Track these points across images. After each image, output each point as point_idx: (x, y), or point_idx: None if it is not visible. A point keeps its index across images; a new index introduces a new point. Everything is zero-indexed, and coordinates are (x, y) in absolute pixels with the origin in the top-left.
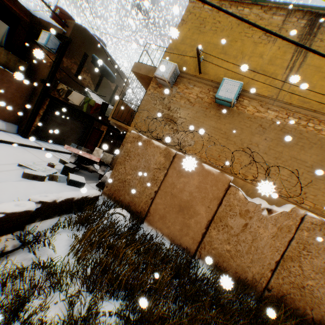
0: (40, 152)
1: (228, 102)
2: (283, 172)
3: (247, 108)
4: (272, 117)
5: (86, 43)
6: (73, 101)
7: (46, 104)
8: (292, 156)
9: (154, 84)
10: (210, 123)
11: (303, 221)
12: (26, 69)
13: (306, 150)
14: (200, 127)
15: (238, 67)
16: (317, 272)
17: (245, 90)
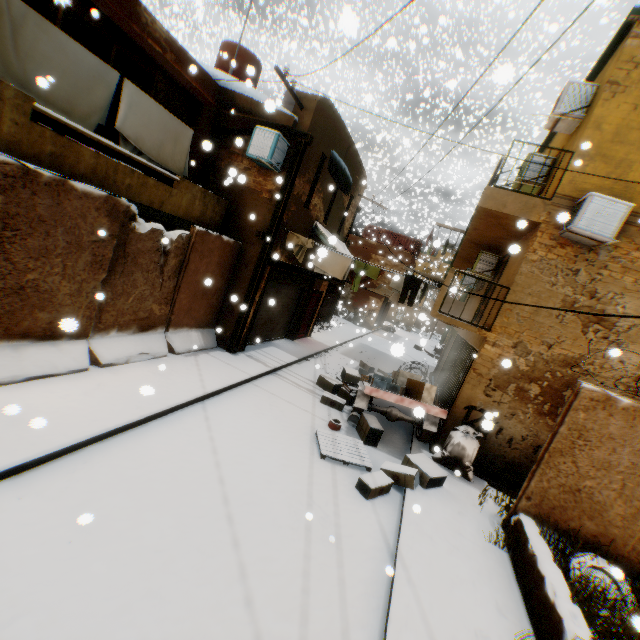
0: (276, 384)
1: None
2: None
3: None
4: None
5: (326, 132)
6: (325, 269)
7: (264, 279)
8: None
9: (545, 237)
10: None
11: None
12: (223, 214)
13: None
14: None
15: None
16: None
17: None
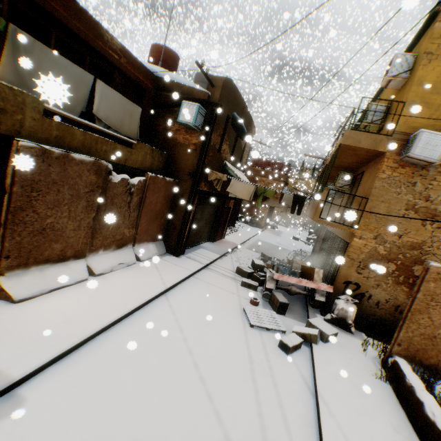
0: (210, 275)
1: None
2: None
3: None
4: None
5: (229, 100)
6: (237, 194)
7: (195, 204)
8: None
9: (390, 162)
10: None
11: None
12: (164, 162)
13: None
14: None
15: None
16: None
17: None
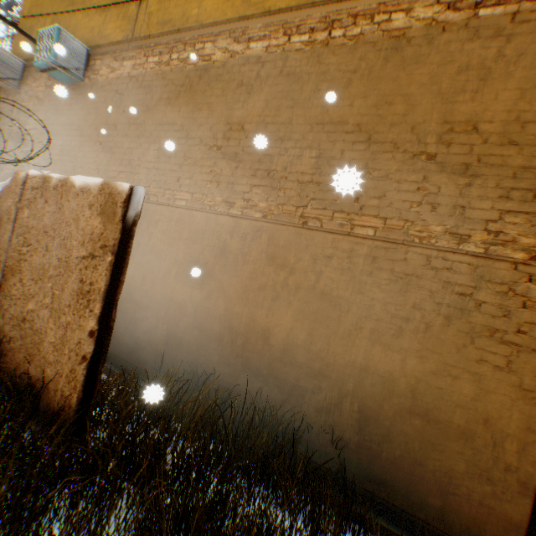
0: None
1: (55, 69)
2: (149, 156)
3: (101, 74)
4: (130, 71)
5: None
6: None
7: None
8: (158, 123)
9: (4, 94)
10: (63, 121)
11: (26, 191)
12: None
13: (175, 102)
14: (53, 133)
15: (88, 16)
16: (38, 281)
17: (97, 47)
